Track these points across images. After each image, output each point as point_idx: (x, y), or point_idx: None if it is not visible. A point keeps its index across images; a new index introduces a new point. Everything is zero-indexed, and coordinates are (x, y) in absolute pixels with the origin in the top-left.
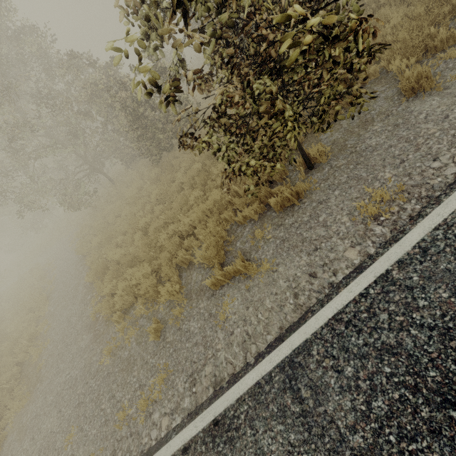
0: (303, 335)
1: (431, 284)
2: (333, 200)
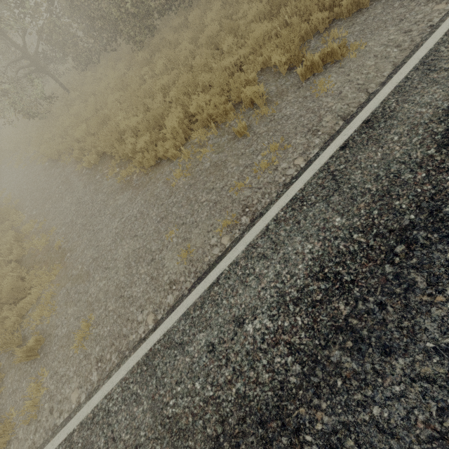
0: (426, 49)
1: None
2: None
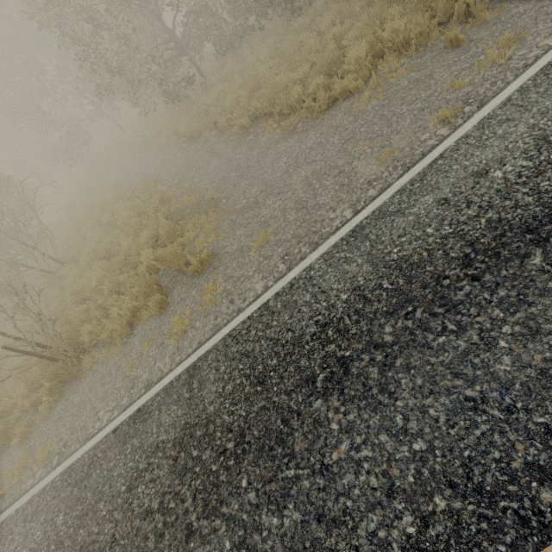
0: None
1: None
2: None
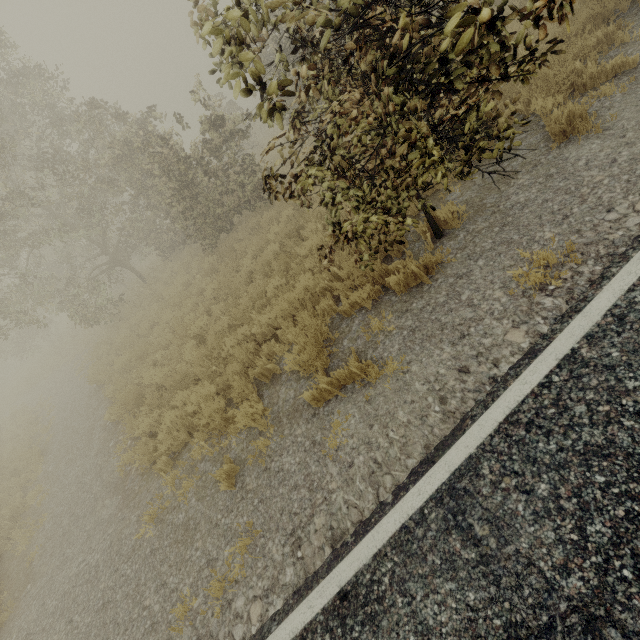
0: (465, 451)
1: (639, 359)
2: (478, 272)
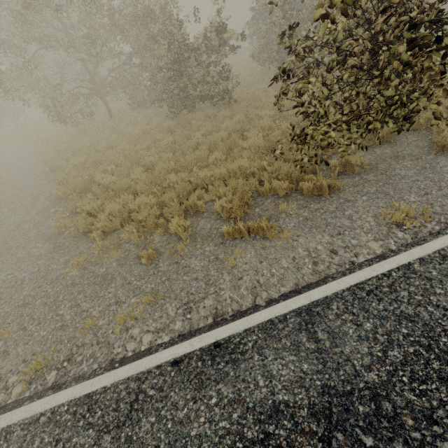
0: (324, 293)
1: (447, 280)
2: (361, 203)
